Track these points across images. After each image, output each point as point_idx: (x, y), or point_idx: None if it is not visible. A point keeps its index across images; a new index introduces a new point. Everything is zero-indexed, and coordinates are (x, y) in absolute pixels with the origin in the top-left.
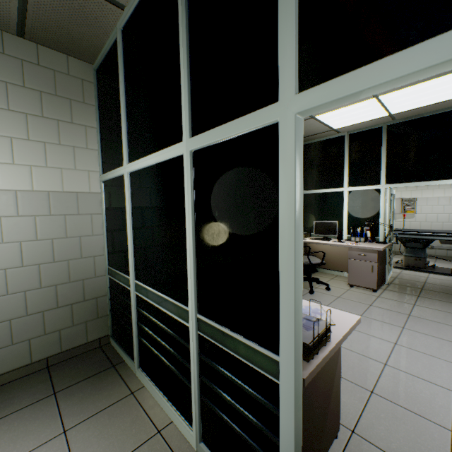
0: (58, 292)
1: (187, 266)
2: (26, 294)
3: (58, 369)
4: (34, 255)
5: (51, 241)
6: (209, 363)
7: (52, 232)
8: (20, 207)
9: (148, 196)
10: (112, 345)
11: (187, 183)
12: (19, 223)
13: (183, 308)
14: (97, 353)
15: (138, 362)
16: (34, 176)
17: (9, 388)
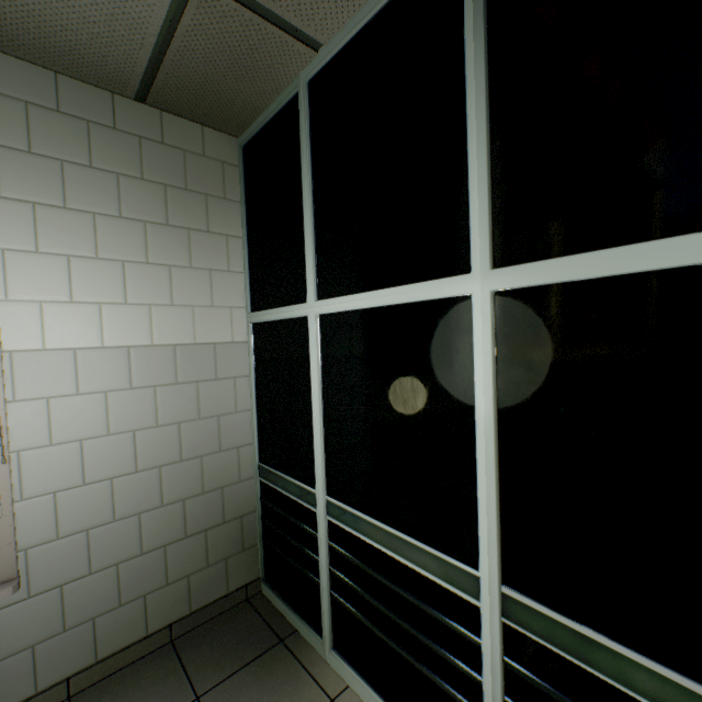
0: (187, 511)
1: (478, 496)
2: (141, 518)
3: (189, 646)
4: (153, 451)
5: (177, 426)
6: (536, 684)
7: (179, 411)
8: (134, 374)
9: (366, 358)
10: (266, 596)
11: (482, 349)
12: (132, 400)
13: (460, 567)
14: (245, 613)
15: (331, 639)
16: (155, 322)
17: (117, 684)
